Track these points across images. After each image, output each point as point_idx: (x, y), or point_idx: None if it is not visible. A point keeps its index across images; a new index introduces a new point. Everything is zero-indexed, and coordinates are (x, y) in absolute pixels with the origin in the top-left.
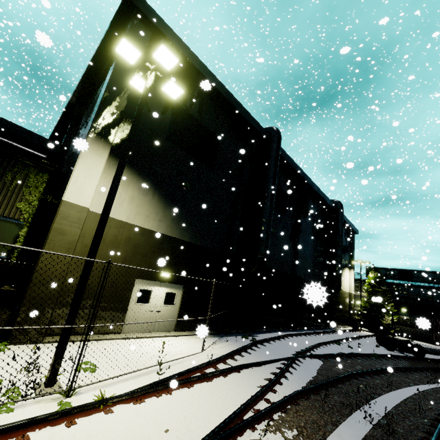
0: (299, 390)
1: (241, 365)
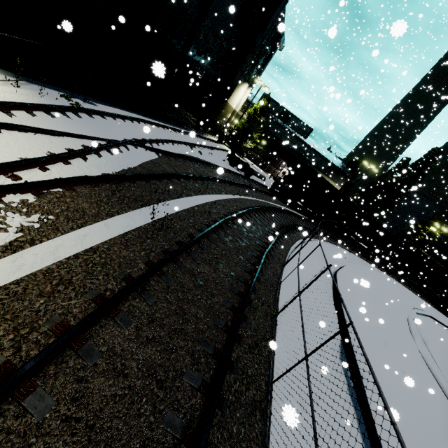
0: (86, 176)
1: (9, 124)
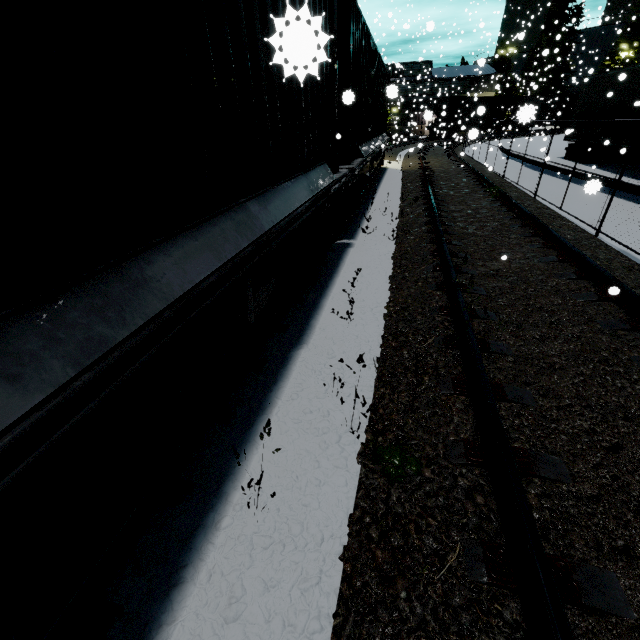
0: None
1: None
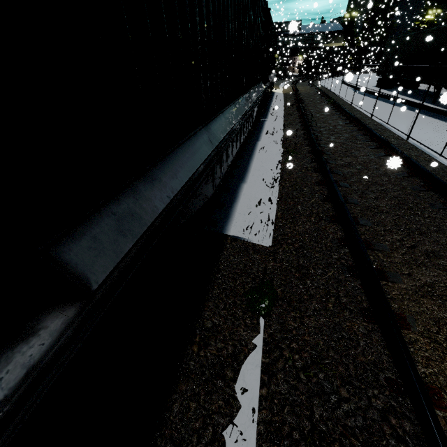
0: None
1: None
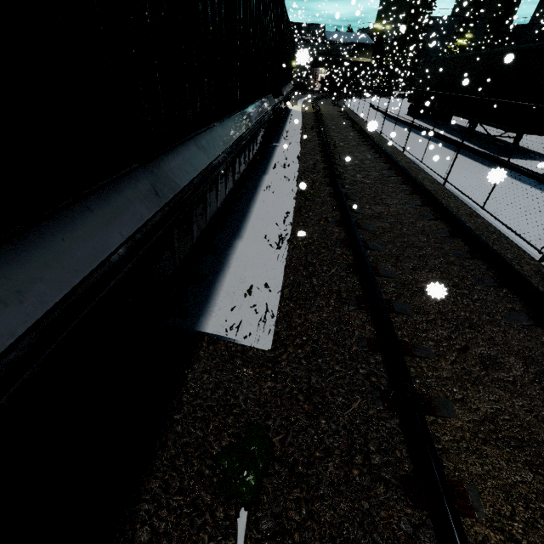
0: None
1: None
